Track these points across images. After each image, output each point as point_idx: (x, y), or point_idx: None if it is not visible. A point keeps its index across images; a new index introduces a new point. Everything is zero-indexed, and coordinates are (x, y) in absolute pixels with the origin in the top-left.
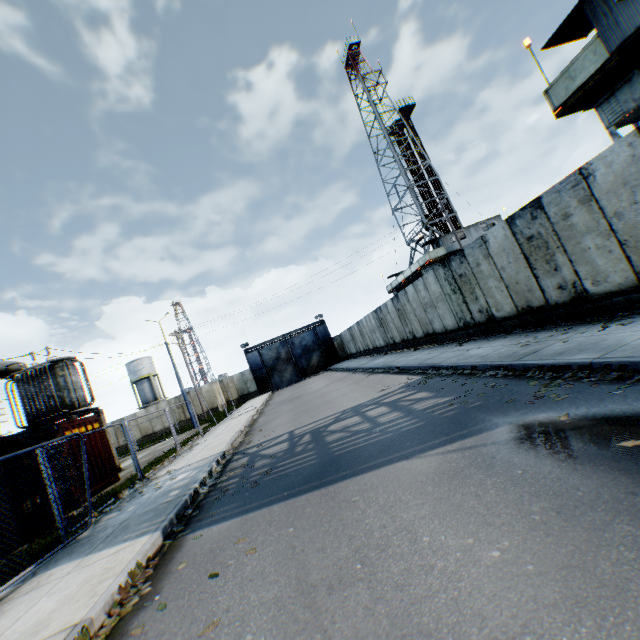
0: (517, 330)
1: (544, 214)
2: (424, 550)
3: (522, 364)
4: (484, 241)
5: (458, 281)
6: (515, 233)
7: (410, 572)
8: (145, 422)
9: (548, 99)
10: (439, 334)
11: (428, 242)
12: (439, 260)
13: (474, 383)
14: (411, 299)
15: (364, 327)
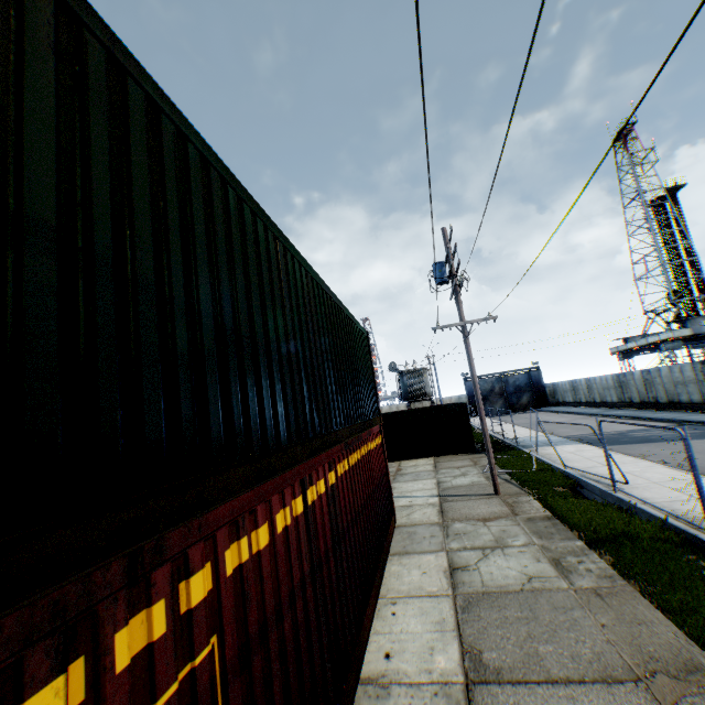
0: None
1: None
2: (704, 447)
3: None
4: None
5: None
6: None
7: (702, 448)
8: None
9: None
10: (682, 404)
11: (673, 321)
12: (681, 339)
13: None
14: (662, 375)
15: (595, 383)
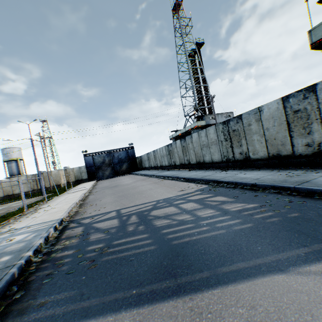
0: (265, 167)
1: (315, 96)
2: None
3: (308, 188)
4: (259, 110)
5: (231, 134)
6: (286, 107)
7: None
8: (8, 187)
9: (309, 36)
10: (207, 163)
11: (198, 116)
12: (201, 127)
13: (266, 196)
14: (194, 141)
15: (157, 154)
